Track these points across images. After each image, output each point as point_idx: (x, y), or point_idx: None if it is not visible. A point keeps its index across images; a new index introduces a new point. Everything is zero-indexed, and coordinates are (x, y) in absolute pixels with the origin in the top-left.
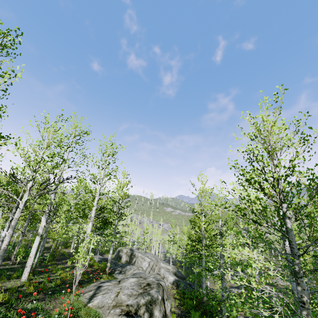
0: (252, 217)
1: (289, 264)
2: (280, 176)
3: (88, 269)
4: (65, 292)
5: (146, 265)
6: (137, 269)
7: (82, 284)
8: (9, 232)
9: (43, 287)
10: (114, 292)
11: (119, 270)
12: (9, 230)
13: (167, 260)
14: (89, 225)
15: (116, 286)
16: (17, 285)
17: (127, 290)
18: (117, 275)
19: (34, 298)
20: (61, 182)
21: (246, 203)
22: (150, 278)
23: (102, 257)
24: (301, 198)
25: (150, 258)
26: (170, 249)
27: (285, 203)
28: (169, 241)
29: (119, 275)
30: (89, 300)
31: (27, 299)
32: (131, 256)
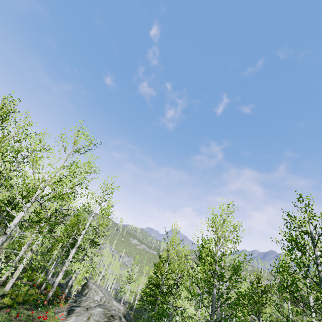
0: (201, 278)
1: (217, 320)
2: (215, 260)
3: (43, 291)
4: (45, 308)
5: (98, 299)
6: (93, 302)
7: (49, 304)
8: (25, 247)
9: (29, 300)
10: (86, 316)
11: (73, 299)
12: (25, 246)
13: (118, 299)
14: (73, 251)
15: (85, 311)
16: (5, 293)
17: (96, 316)
18: (72, 303)
19: (26, 307)
20: (65, 209)
21: (194, 272)
22: (113, 311)
23: (54, 280)
24: (224, 276)
25: (103, 292)
26: (125, 287)
27: (216, 277)
28: (127, 279)
29: (74, 304)
30: (65, 318)
31: (22, 306)
32: (84, 286)
